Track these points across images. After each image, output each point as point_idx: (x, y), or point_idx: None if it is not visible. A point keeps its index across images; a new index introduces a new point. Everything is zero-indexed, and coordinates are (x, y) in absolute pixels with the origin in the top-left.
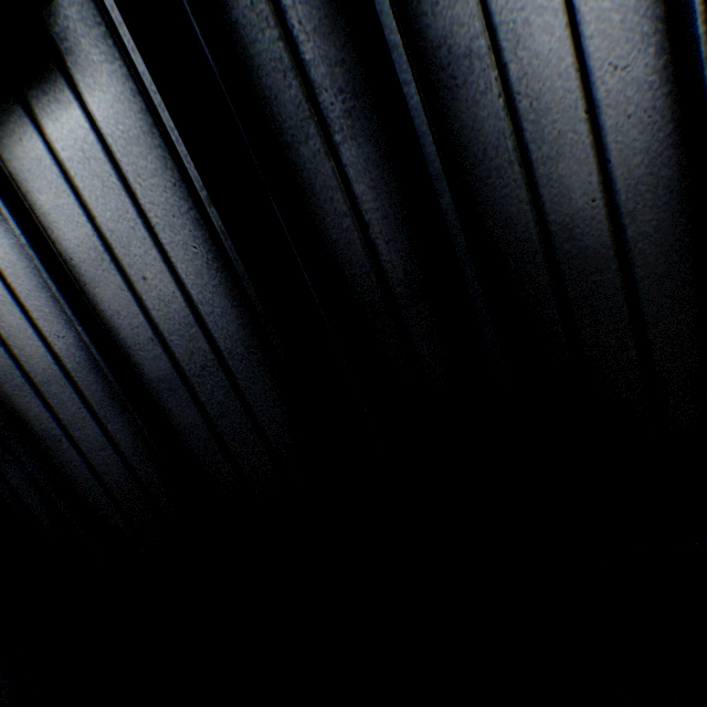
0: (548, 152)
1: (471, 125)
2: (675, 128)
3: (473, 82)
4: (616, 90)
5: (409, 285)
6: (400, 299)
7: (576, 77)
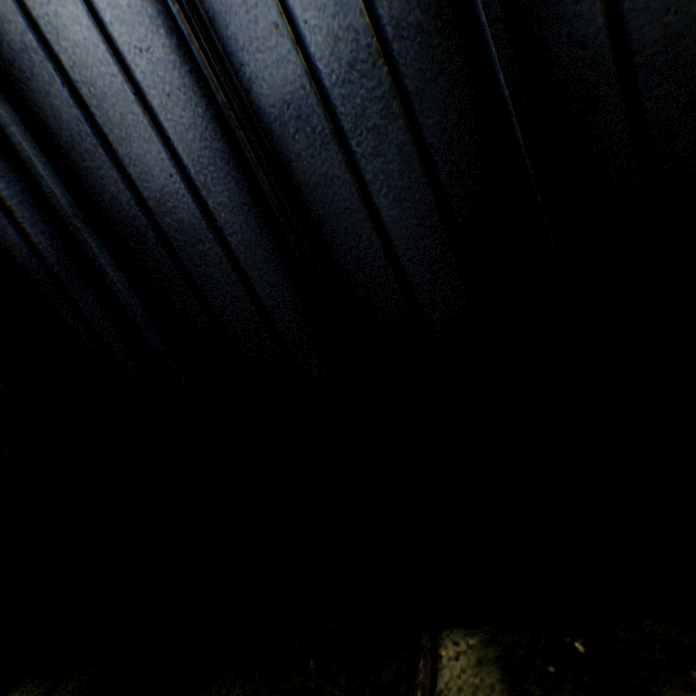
0: (121, 134)
1: (53, 114)
2: (210, 103)
3: (39, 74)
4: (151, 71)
5: (64, 263)
6: (62, 277)
7: (115, 62)
